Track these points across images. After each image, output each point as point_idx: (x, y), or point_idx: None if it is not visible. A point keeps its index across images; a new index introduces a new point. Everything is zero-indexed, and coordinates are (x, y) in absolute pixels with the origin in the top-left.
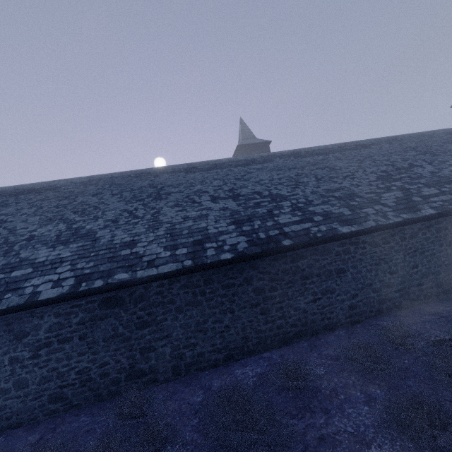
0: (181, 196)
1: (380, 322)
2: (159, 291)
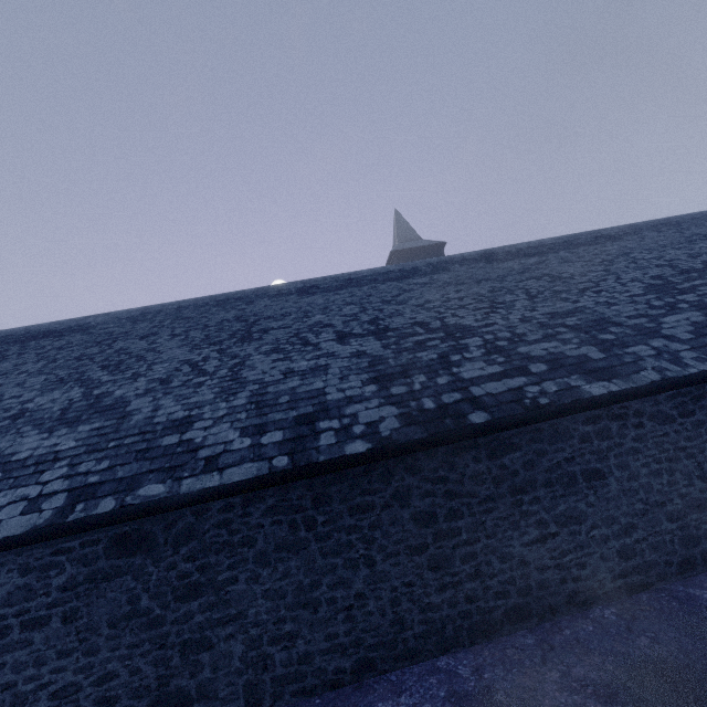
0: (286, 334)
1: (694, 590)
2: (224, 520)
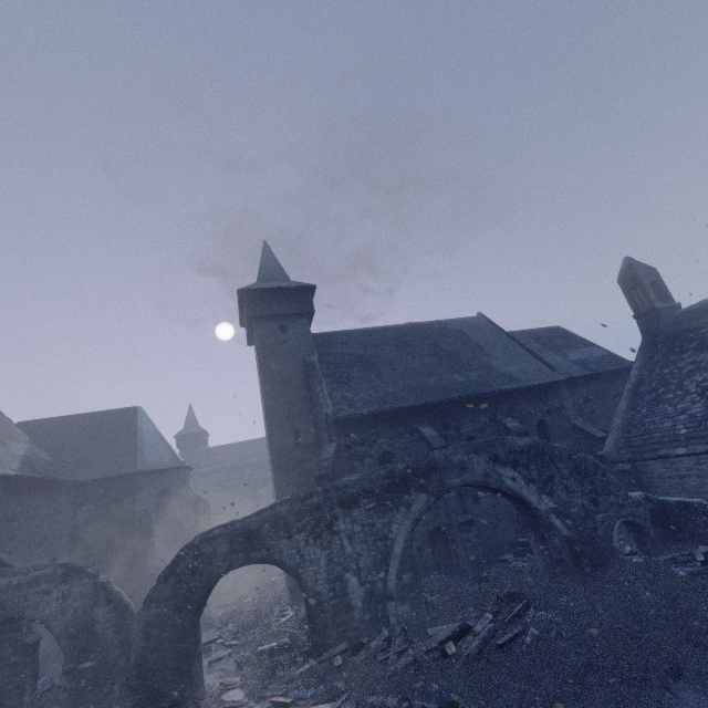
0: None
1: None
2: None
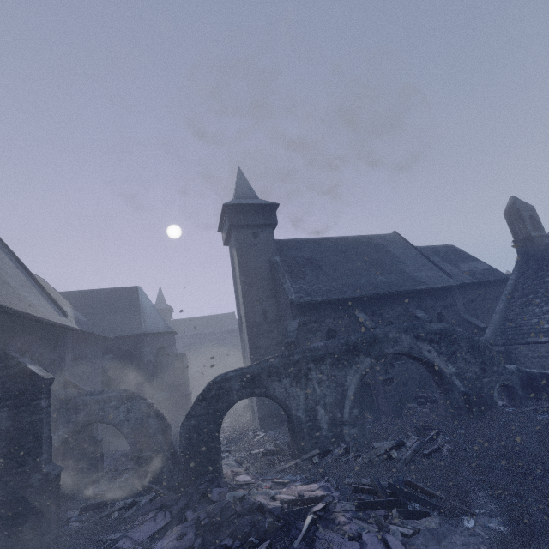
0: None
1: None
2: None
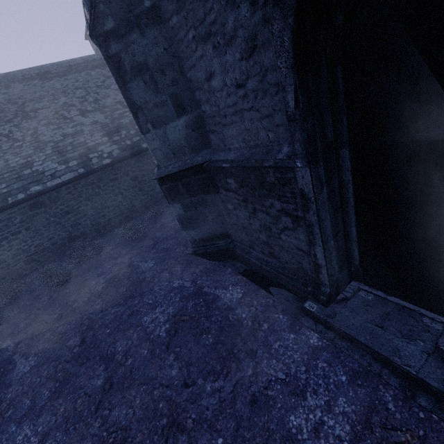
0: (50, 113)
1: None
2: (68, 192)
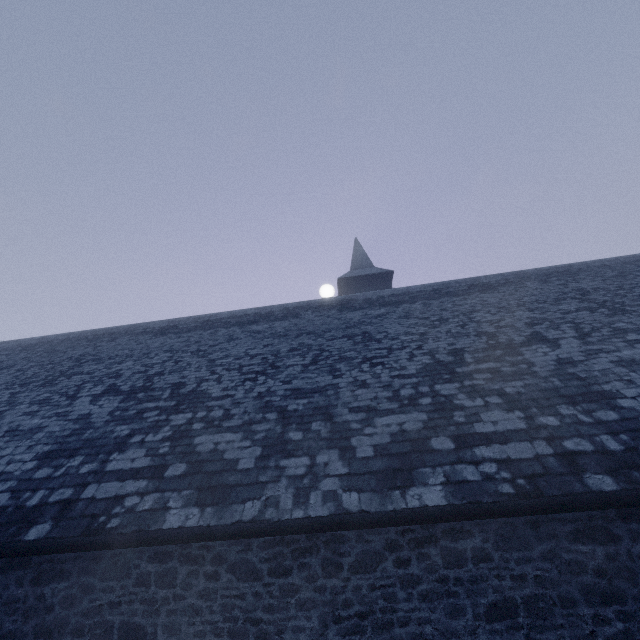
0: (77, 382)
1: None
2: None
